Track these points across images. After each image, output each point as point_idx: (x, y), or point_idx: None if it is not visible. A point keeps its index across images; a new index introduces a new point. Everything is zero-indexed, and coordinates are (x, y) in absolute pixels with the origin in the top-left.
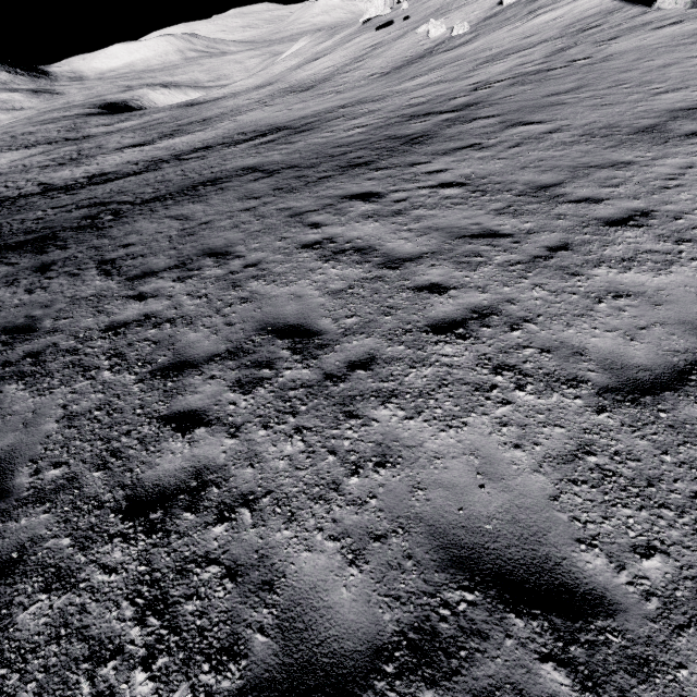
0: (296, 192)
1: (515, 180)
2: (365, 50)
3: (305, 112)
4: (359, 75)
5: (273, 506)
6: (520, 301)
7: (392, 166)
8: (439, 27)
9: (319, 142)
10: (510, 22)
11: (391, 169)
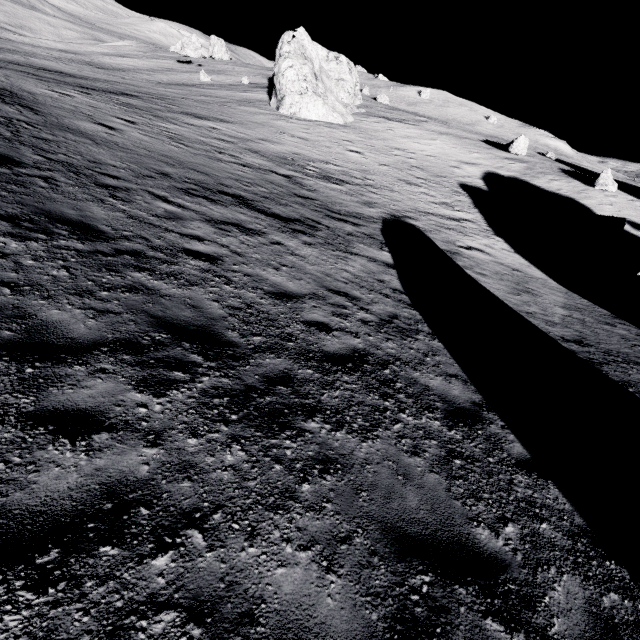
0: (49, 82)
1: (143, 107)
2: (161, 68)
3: (90, 76)
4: (146, 78)
5: (3, 93)
6: (103, 109)
7: (105, 93)
8: (207, 77)
9: (82, 82)
10: (235, 90)
11: (103, 93)
